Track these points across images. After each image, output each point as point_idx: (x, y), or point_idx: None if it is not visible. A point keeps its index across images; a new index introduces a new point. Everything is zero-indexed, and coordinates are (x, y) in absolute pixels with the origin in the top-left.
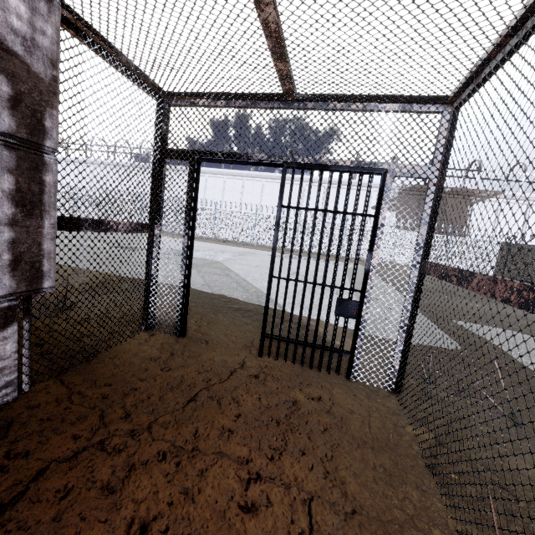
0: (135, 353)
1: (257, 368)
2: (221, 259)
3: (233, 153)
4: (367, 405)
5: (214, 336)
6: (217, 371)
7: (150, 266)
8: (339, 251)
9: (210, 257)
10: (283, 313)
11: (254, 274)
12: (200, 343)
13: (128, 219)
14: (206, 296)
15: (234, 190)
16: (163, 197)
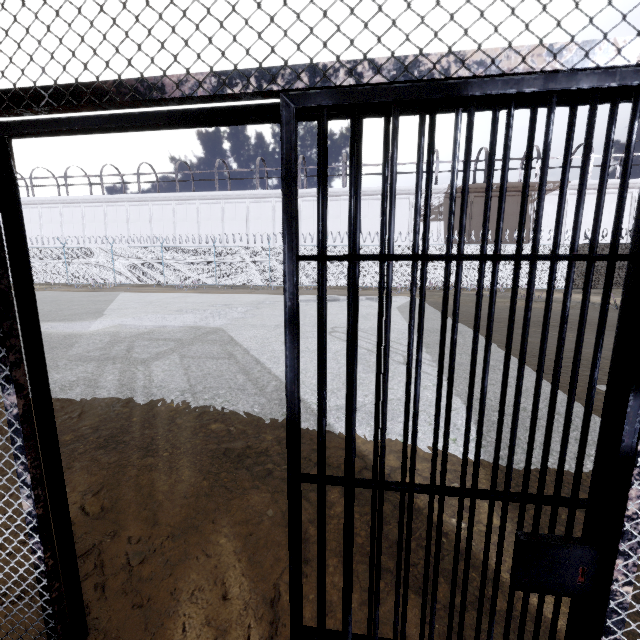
0: None
1: None
2: (223, 322)
3: (92, 83)
4: None
5: (171, 609)
6: None
7: None
8: (519, 392)
9: (207, 320)
10: (349, 587)
11: (273, 345)
12: None
13: (96, 274)
14: (182, 424)
15: (237, 217)
16: None
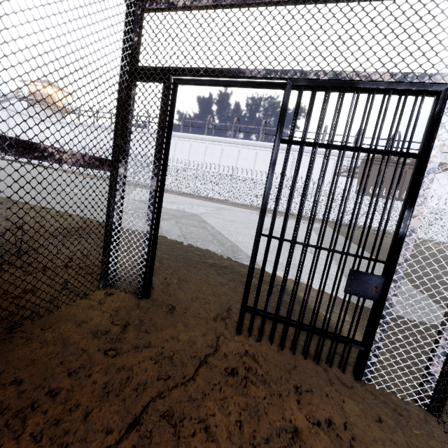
0: (79, 322)
1: (235, 354)
2: (199, 212)
3: (219, 68)
4: (405, 444)
5: (183, 300)
6: (181, 359)
7: (111, 212)
8: (360, 204)
9: (189, 209)
10: (273, 283)
11: (229, 228)
12: (165, 310)
13: None
14: (180, 248)
15: (214, 154)
16: (130, 128)
